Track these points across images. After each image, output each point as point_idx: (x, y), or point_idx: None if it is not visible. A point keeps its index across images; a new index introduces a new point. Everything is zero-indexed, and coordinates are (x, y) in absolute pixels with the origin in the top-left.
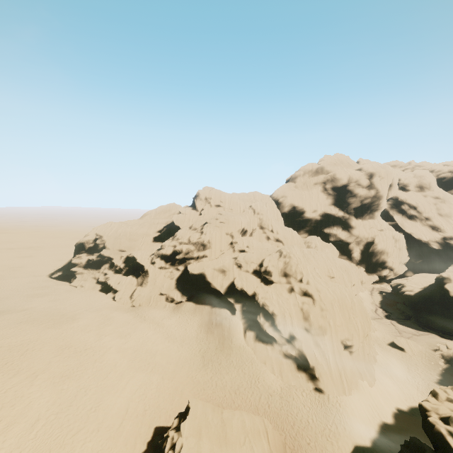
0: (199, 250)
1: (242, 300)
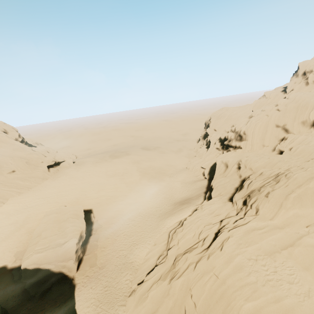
0: (237, 140)
1: (211, 199)
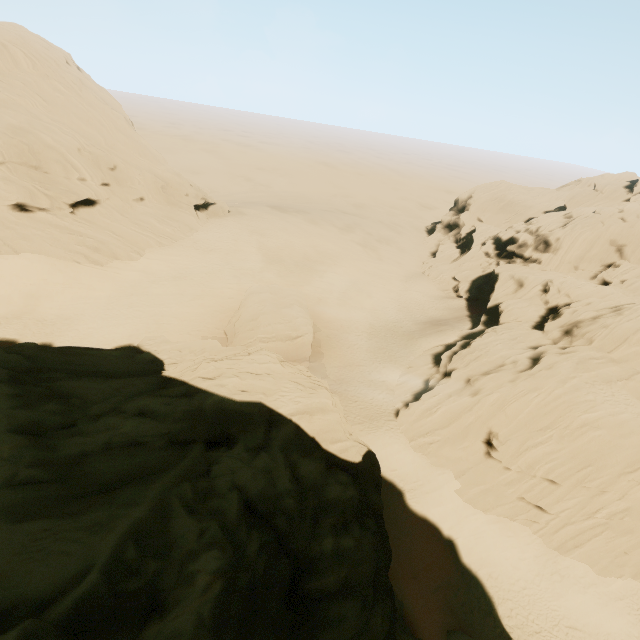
0: (537, 250)
1: (491, 326)
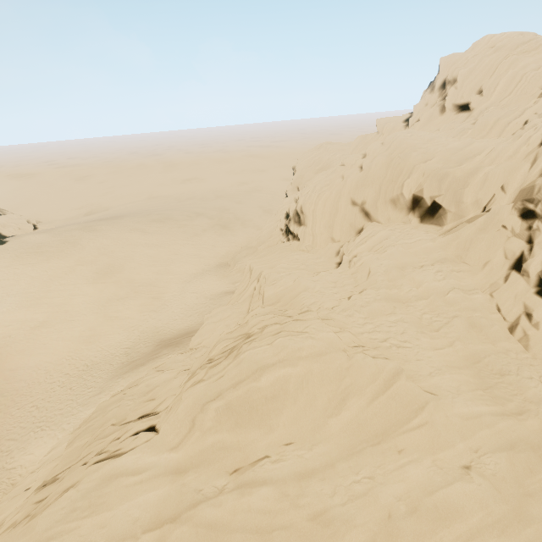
0: (296, 223)
1: None
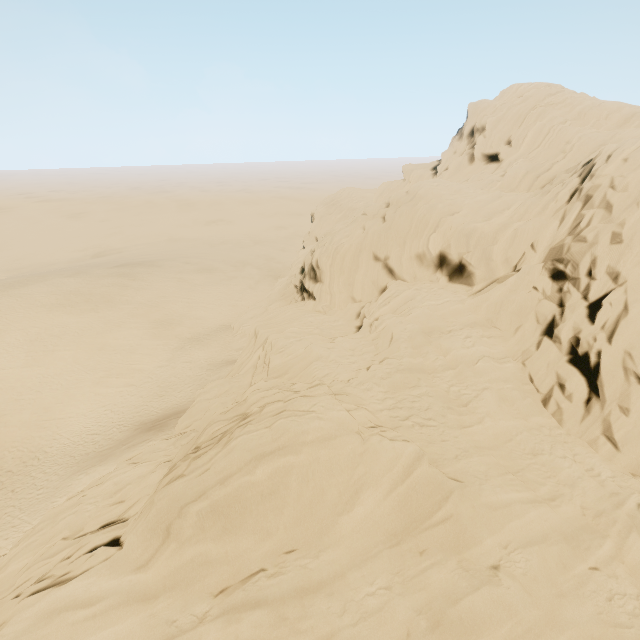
0: (312, 279)
1: None
